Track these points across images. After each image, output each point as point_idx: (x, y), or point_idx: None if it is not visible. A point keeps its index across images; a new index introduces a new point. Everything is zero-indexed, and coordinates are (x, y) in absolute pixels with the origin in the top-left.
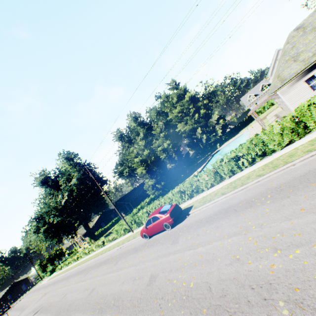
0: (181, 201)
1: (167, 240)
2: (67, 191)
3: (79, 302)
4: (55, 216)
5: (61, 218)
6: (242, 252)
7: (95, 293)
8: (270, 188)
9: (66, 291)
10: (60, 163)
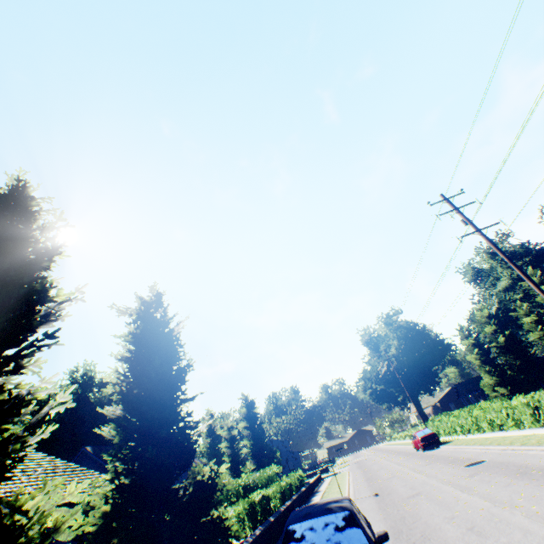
0: (460, 431)
1: (410, 456)
2: (386, 360)
3: (365, 466)
4: (375, 383)
5: (383, 387)
6: (391, 471)
7: (371, 465)
8: (443, 455)
9: (372, 458)
10: (378, 327)
